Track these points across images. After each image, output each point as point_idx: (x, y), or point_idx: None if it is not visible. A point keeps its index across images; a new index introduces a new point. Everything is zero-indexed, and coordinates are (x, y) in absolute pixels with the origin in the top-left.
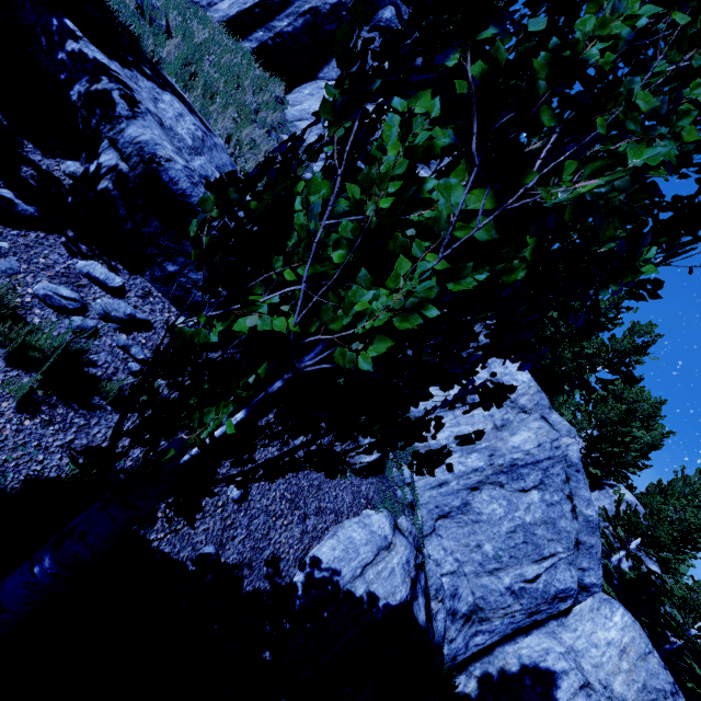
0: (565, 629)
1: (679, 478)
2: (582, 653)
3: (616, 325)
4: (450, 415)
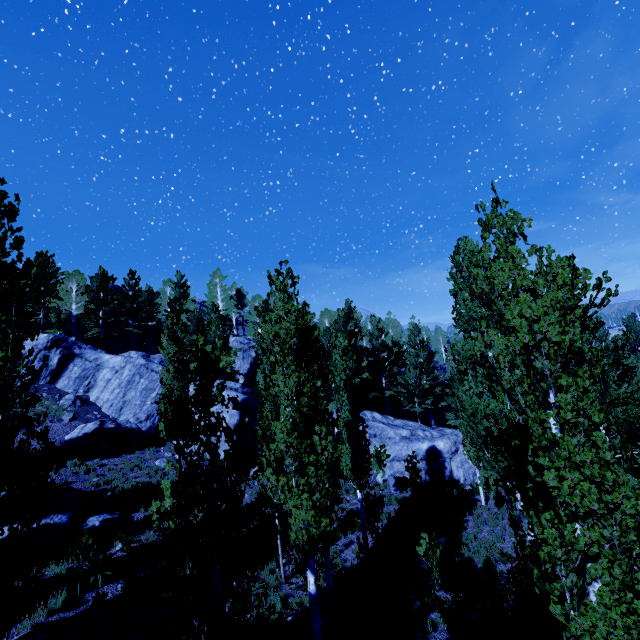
0: None
1: None
2: None
3: (186, 292)
4: (105, 389)
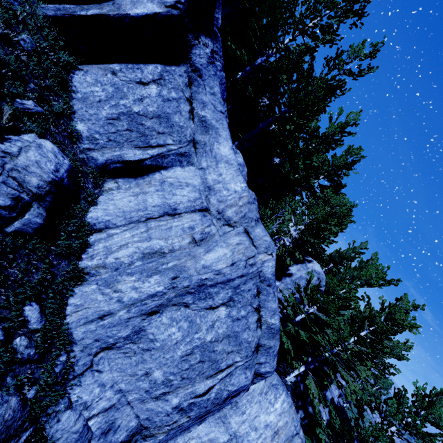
0: (236, 411)
1: (350, 248)
2: (242, 438)
3: (338, 146)
4: (142, 227)
